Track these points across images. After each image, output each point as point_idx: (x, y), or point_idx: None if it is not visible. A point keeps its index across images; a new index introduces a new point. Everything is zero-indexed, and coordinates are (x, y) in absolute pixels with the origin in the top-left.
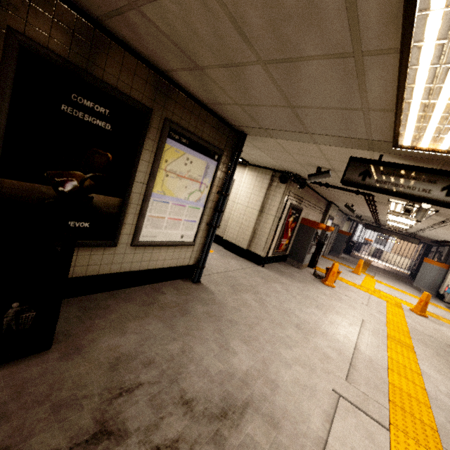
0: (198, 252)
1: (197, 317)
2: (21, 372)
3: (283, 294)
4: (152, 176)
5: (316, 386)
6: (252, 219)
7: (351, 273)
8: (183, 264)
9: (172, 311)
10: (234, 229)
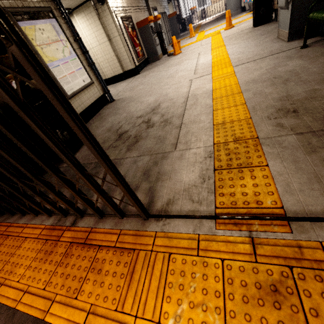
0: (99, 86)
1: (124, 106)
2: (83, 149)
3: (156, 74)
4: (36, 53)
5: (182, 84)
6: (109, 49)
7: (190, 39)
8: (98, 96)
9: (113, 112)
10: (107, 67)
